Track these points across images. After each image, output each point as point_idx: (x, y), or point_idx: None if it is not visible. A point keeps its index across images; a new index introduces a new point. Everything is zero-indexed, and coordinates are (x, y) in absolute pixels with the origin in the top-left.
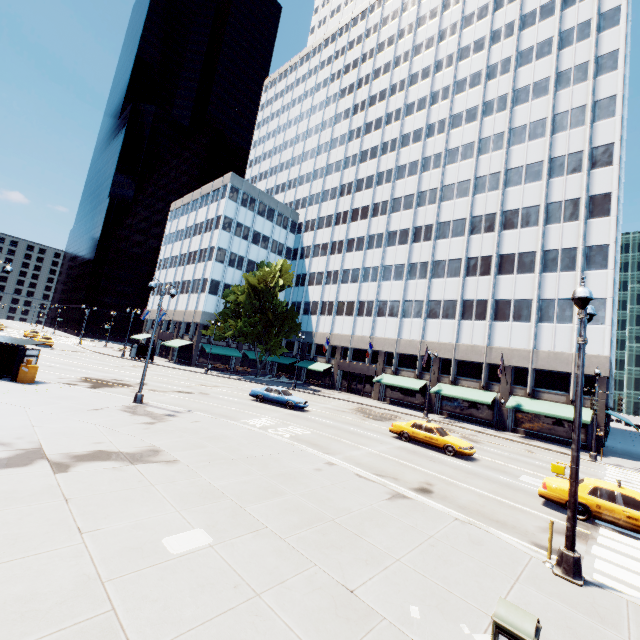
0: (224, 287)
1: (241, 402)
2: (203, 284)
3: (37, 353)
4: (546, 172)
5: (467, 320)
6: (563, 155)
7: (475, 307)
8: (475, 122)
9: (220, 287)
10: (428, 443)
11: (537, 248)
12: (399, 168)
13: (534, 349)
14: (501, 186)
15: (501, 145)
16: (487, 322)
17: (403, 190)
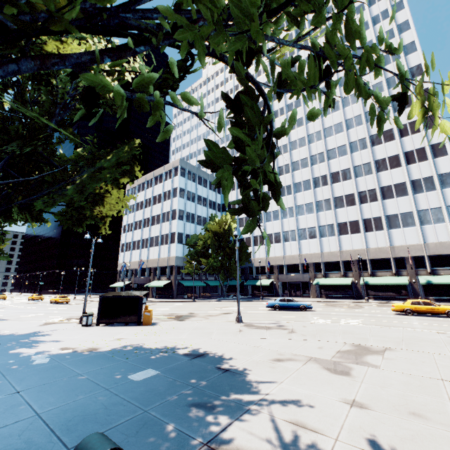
0: (186, 237)
1: (270, 312)
2: (171, 237)
3: (145, 300)
4: (397, 134)
5: (370, 232)
6: (405, 124)
7: (373, 222)
8: (339, 110)
9: (183, 237)
10: (431, 313)
11: (405, 180)
12: (292, 143)
13: (424, 243)
14: (369, 146)
15: (361, 122)
16: (385, 231)
17: (298, 156)
